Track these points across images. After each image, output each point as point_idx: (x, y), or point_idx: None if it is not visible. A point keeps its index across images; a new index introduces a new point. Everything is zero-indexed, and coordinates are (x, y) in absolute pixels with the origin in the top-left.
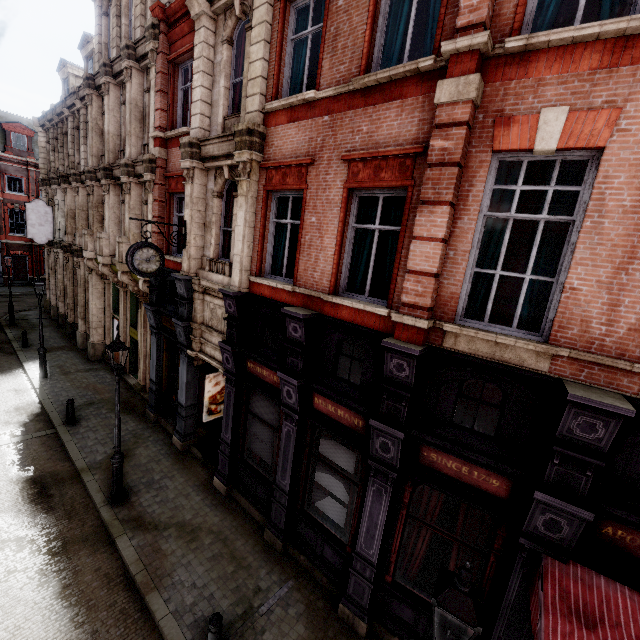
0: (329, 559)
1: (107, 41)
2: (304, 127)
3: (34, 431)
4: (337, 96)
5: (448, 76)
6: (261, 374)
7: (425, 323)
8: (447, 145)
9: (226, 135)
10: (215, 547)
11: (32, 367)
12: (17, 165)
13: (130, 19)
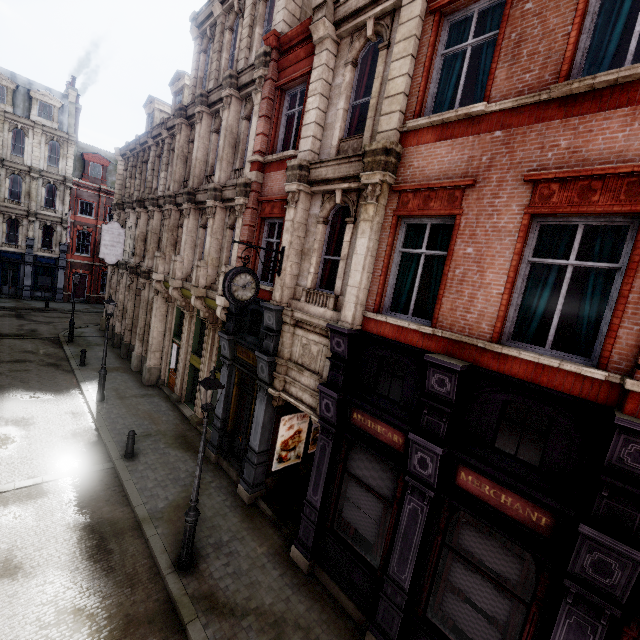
0: None
1: (202, 75)
2: (461, 145)
3: (91, 464)
4: (517, 108)
5: None
6: (372, 429)
7: None
8: None
9: (347, 156)
10: None
11: (89, 388)
12: (91, 191)
13: (231, 54)
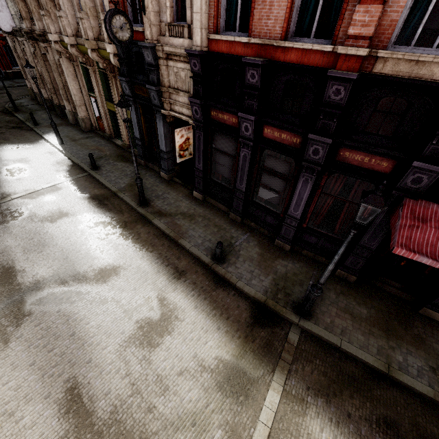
0: (269, 222)
1: None
2: None
3: (76, 174)
4: None
5: None
6: (222, 119)
7: (366, 51)
8: None
9: None
10: (205, 222)
11: (50, 138)
12: None
13: None
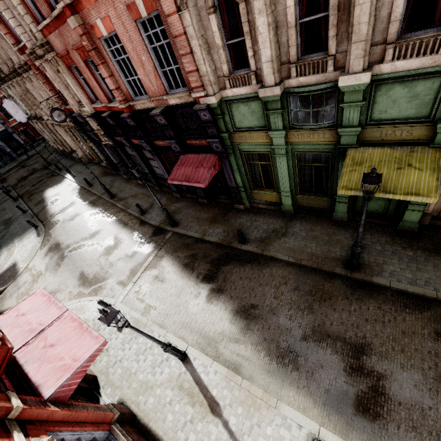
0: (168, 185)
1: None
2: (55, 36)
3: (82, 193)
4: (52, 21)
5: (68, 17)
6: (120, 140)
7: (124, 106)
8: (86, 44)
9: (37, 45)
10: (142, 196)
11: (68, 176)
12: None
13: None
